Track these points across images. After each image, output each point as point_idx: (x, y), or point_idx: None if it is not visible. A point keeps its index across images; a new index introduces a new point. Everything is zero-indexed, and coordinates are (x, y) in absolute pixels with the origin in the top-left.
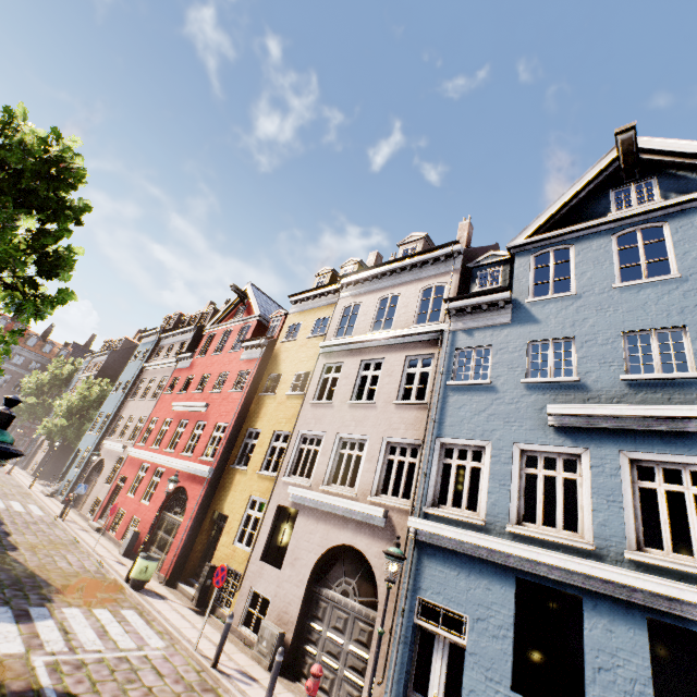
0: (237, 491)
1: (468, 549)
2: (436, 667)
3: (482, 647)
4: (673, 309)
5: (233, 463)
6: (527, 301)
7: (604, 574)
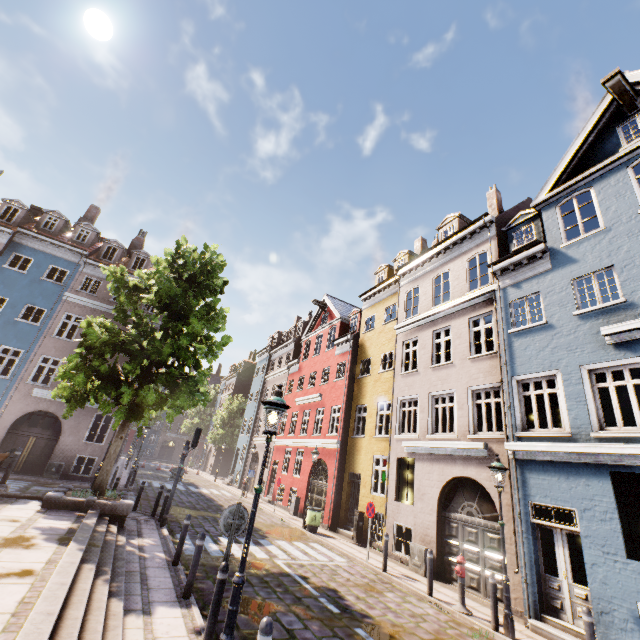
0: (362, 454)
1: (561, 457)
2: (559, 553)
3: (594, 530)
4: None
5: (353, 434)
6: (561, 246)
7: None
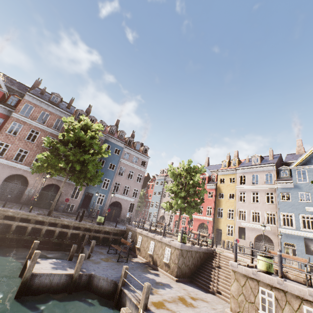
0: (222, 223)
1: (293, 233)
2: (290, 252)
3: (299, 248)
4: None
5: (217, 216)
6: (296, 182)
7: None
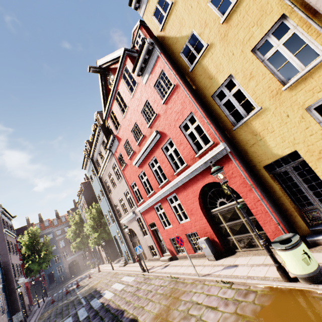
0: (276, 128)
1: None
2: None
3: None
4: None
5: (232, 126)
6: None
7: None
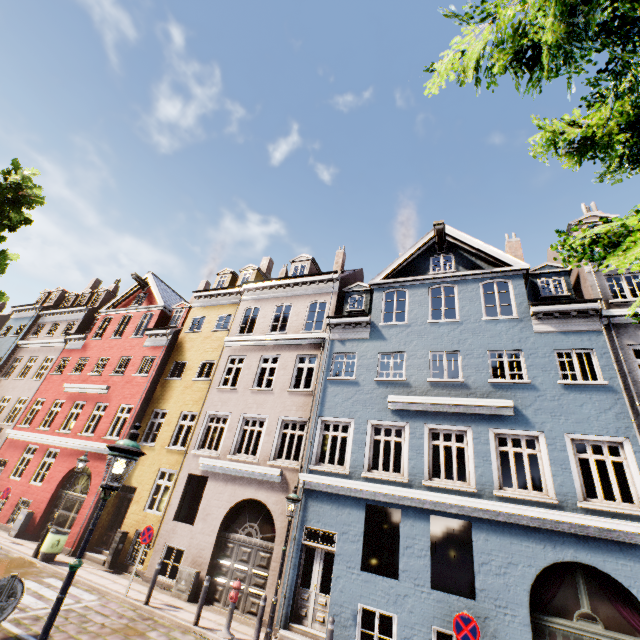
0: (146, 465)
1: (339, 490)
2: (316, 568)
3: (345, 549)
4: (455, 340)
5: (139, 440)
6: (380, 324)
7: (412, 495)
